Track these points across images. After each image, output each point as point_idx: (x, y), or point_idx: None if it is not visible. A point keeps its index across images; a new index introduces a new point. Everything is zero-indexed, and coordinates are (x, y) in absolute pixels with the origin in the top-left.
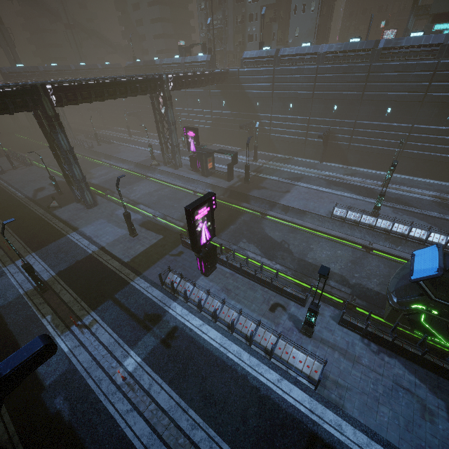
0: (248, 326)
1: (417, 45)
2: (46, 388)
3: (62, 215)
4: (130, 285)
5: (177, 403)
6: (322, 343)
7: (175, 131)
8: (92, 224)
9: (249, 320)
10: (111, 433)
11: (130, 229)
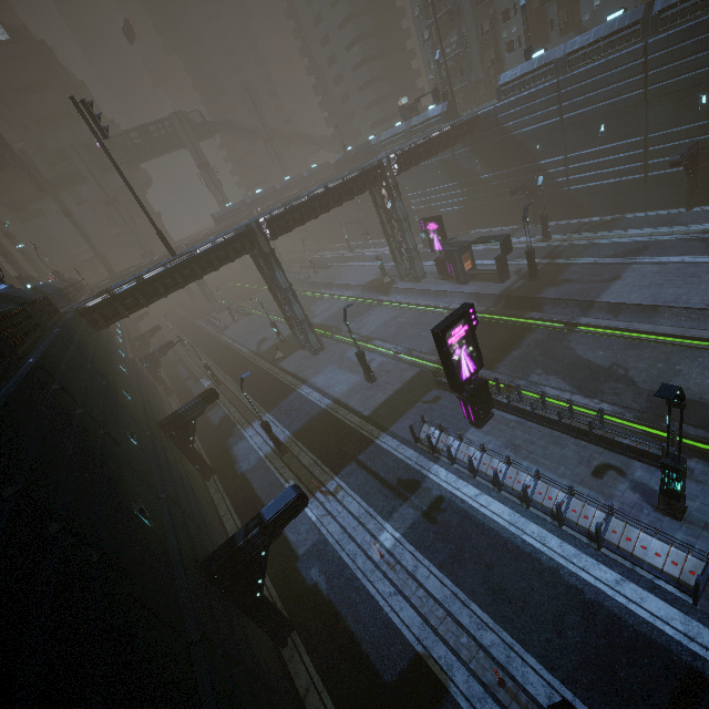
0: (552, 497)
1: None
2: (300, 557)
3: (289, 367)
4: (375, 444)
5: (453, 593)
6: (707, 530)
7: (408, 229)
8: (322, 373)
9: (553, 488)
10: (374, 615)
11: (367, 373)
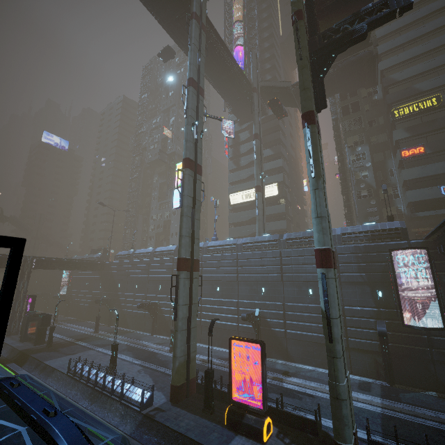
0: None
1: None
2: None
3: None
4: None
5: None
6: None
7: (22, 299)
8: None
9: None
10: None
11: None
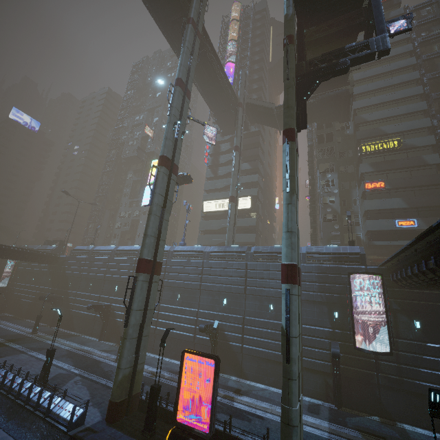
0: None
1: None
2: None
3: None
4: None
5: None
6: None
7: None
8: None
9: None
10: None
11: None
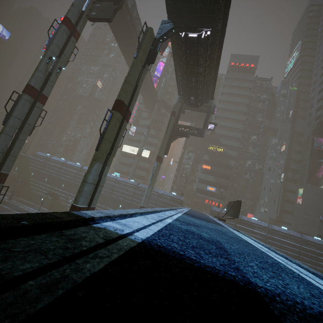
0: None
1: None
2: None
3: None
4: None
5: None
6: None
7: None
8: None
9: None
10: None
11: None
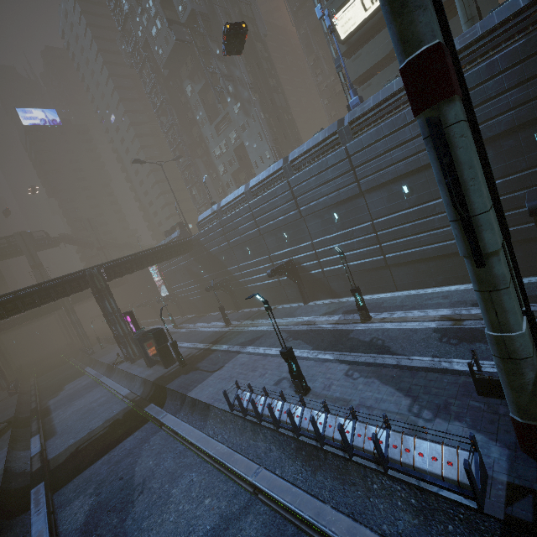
0: None
1: (317, 143)
2: None
3: None
4: None
5: None
6: None
7: (120, 319)
8: None
9: None
10: None
11: None
